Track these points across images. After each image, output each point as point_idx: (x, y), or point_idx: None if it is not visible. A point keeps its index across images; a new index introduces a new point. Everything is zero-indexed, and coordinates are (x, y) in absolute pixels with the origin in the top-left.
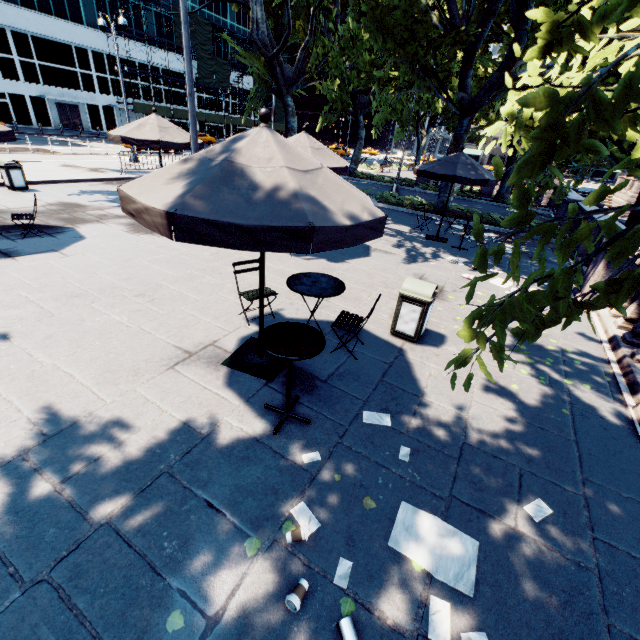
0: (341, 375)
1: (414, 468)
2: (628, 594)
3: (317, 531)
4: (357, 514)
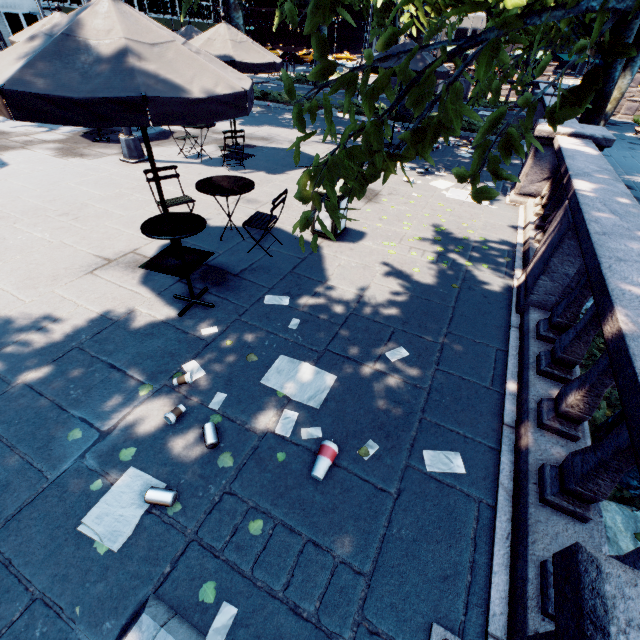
0: (253, 270)
1: (300, 333)
2: (447, 401)
3: (202, 378)
4: (240, 365)
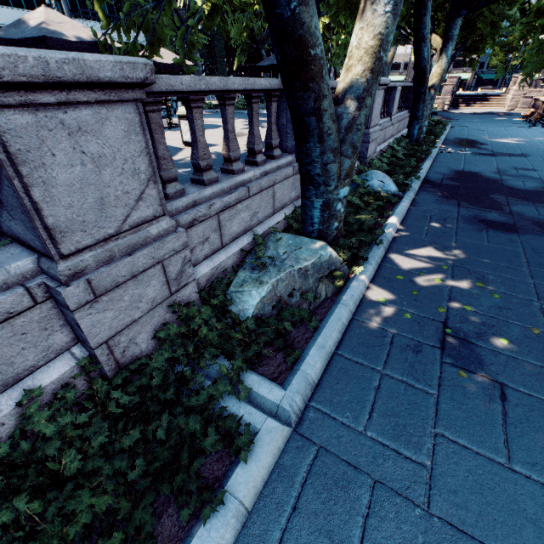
0: None
1: None
2: None
3: None
4: None
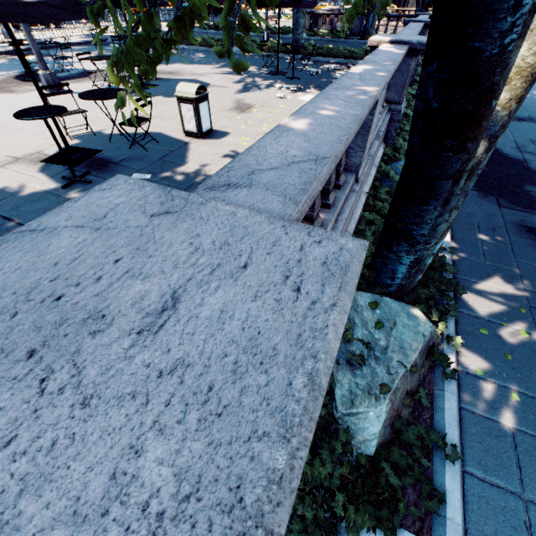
0: (130, 159)
1: None
2: None
3: None
4: None
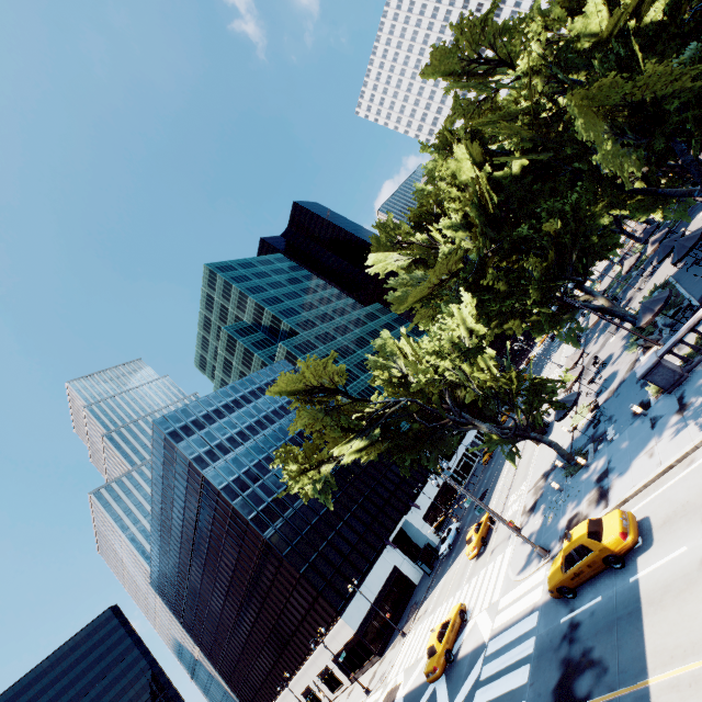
0: None
1: None
2: None
3: None
4: None
